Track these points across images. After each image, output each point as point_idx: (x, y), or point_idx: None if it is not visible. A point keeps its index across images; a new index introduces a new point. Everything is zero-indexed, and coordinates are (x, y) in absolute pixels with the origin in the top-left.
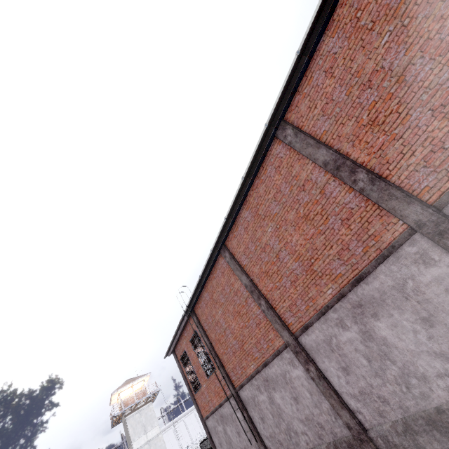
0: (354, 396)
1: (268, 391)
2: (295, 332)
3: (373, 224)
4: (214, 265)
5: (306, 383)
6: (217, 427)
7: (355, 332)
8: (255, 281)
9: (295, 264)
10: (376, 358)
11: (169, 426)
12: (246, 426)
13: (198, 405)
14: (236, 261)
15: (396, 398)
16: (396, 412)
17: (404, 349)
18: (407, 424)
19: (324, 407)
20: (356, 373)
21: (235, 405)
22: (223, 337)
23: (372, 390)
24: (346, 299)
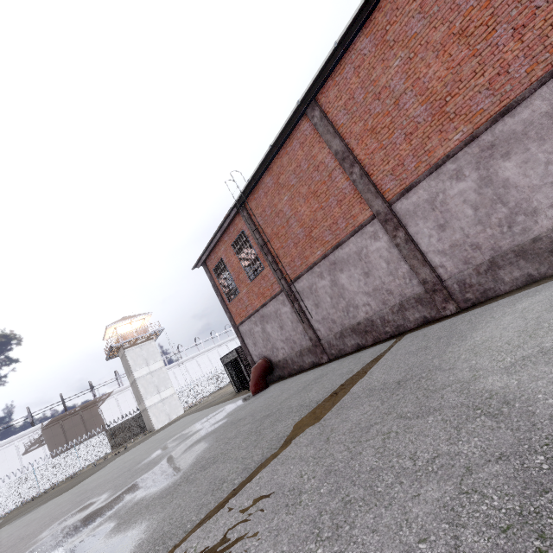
0: (442, 252)
1: (333, 274)
2: (391, 199)
3: None
4: (290, 135)
5: (387, 253)
6: (253, 329)
7: (471, 181)
8: (350, 145)
9: (420, 108)
10: (486, 204)
11: (168, 368)
12: (294, 317)
13: (232, 313)
14: (329, 121)
15: (492, 241)
16: (485, 255)
17: (525, 187)
18: (494, 262)
19: (400, 273)
20: (454, 227)
21: (284, 300)
22: (284, 228)
23: (466, 240)
24: (476, 143)
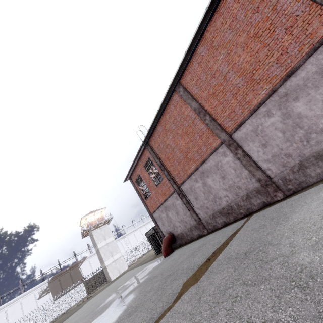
0: (267, 160)
1: (203, 179)
2: (230, 131)
3: (312, 24)
4: (168, 102)
5: (233, 164)
6: (161, 215)
7: (277, 116)
8: (202, 104)
9: (238, 79)
10: (289, 129)
11: (118, 240)
12: (183, 206)
13: (148, 206)
14: (188, 92)
15: (298, 151)
16: (295, 160)
17: (312, 116)
18: (302, 164)
19: (243, 175)
20: (272, 145)
21: (176, 196)
22: (171, 154)
23: (281, 152)
24: (275, 94)
